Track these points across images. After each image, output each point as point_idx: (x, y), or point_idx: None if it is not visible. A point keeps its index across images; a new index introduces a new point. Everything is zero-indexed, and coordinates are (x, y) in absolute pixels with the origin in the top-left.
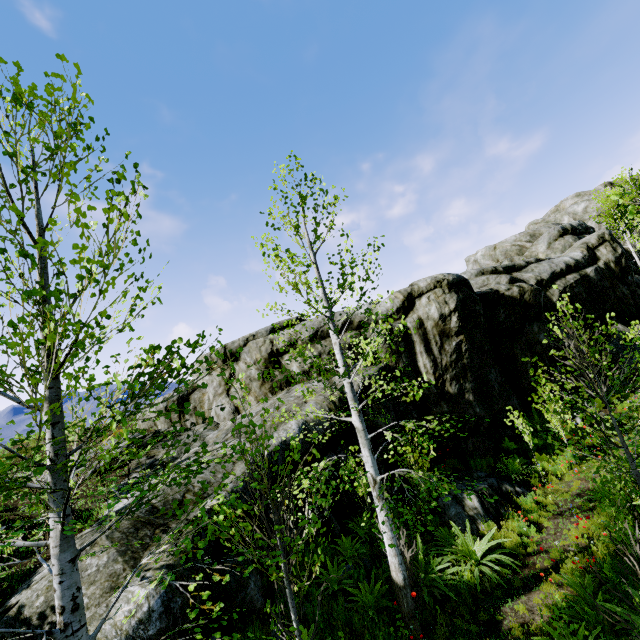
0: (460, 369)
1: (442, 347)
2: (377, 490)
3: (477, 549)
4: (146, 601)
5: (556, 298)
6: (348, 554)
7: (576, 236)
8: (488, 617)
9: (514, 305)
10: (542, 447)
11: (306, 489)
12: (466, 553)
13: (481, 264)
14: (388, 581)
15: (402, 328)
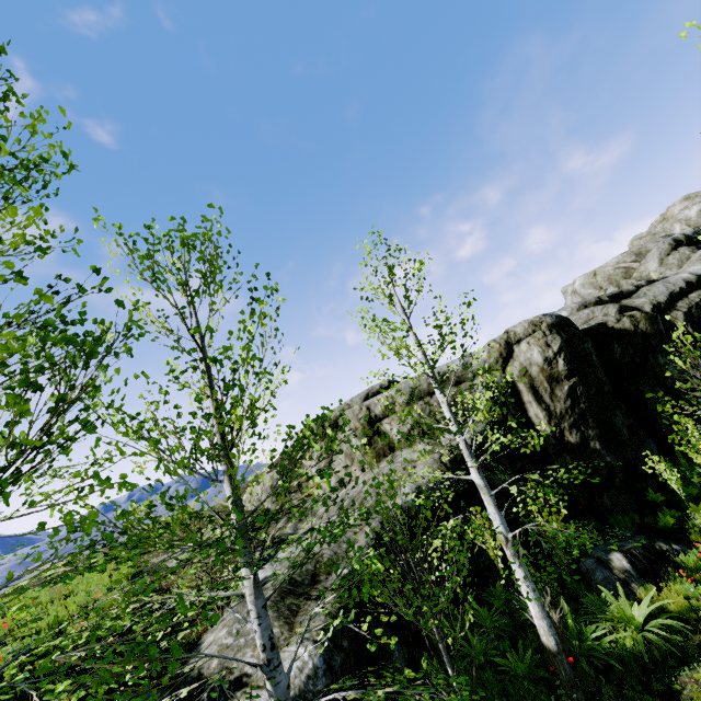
0: (578, 415)
1: (553, 393)
2: (510, 548)
3: (636, 614)
4: (310, 659)
5: (681, 321)
6: (487, 626)
7: (693, 246)
8: (663, 687)
9: (629, 337)
10: (697, 496)
11: (439, 548)
12: (624, 620)
13: (581, 294)
14: (538, 652)
15: (509, 379)
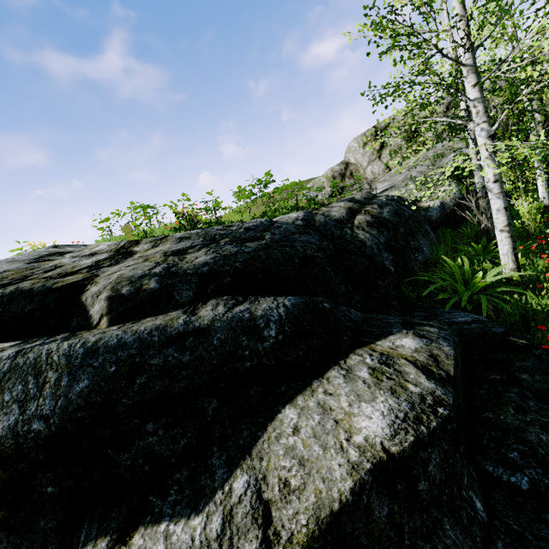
0: None
1: None
2: (540, 161)
3: None
4: (453, 189)
5: None
6: None
7: None
8: None
9: None
10: None
11: None
12: None
13: None
14: None
15: None
